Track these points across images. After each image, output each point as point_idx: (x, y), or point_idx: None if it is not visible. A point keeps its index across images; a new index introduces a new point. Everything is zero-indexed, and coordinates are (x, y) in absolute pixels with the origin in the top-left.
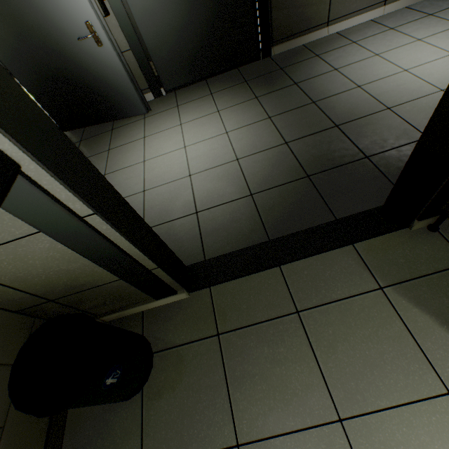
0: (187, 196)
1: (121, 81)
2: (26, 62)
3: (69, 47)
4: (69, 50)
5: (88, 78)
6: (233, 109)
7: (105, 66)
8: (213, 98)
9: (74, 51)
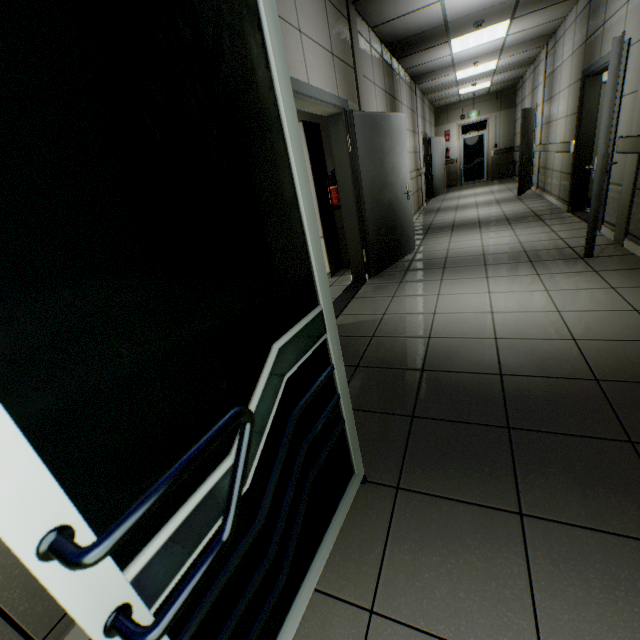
0: (536, 234)
1: (409, 224)
2: (376, 208)
3: (397, 199)
4: (396, 201)
5: (399, 221)
6: (456, 233)
7: (406, 213)
8: (430, 238)
9: (398, 202)
